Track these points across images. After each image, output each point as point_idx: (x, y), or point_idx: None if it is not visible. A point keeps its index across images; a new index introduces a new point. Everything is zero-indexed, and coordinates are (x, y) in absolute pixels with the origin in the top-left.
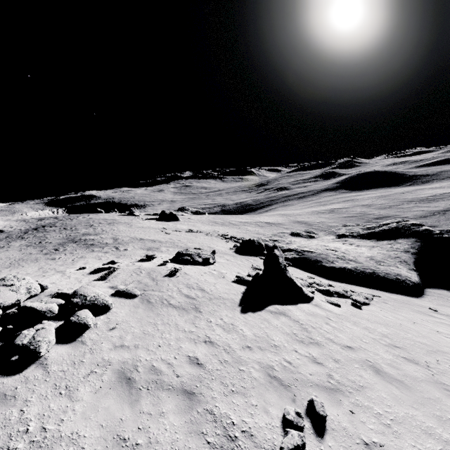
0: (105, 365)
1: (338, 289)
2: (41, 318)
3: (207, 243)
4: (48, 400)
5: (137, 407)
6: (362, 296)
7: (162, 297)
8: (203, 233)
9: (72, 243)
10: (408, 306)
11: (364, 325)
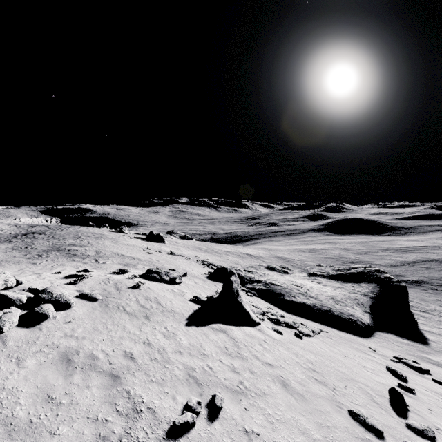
0: (53, 348)
1: (288, 320)
2: (11, 305)
3: (184, 266)
4: (1, 363)
5: (69, 379)
6: (309, 329)
7: (119, 304)
8: (184, 256)
9: (56, 251)
10: (350, 344)
11: (295, 351)
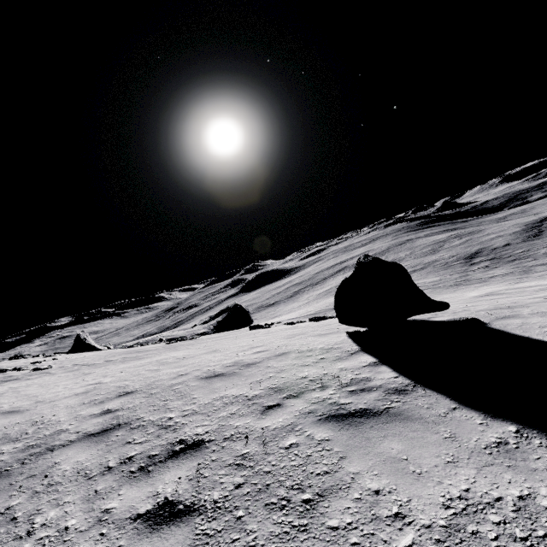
0: None
1: None
2: None
3: None
4: None
5: None
6: None
7: None
8: None
9: None
10: None
11: None
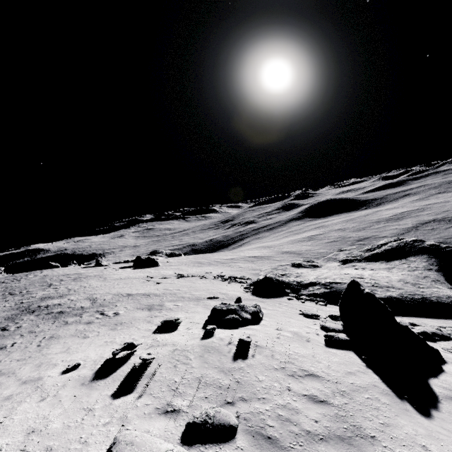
0: None
1: (430, 328)
2: None
3: (214, 288)
4: None
5: None
6: None
7: (278, 417)
8: (196, 276)
9: (28, 314)
10: None
11: None
